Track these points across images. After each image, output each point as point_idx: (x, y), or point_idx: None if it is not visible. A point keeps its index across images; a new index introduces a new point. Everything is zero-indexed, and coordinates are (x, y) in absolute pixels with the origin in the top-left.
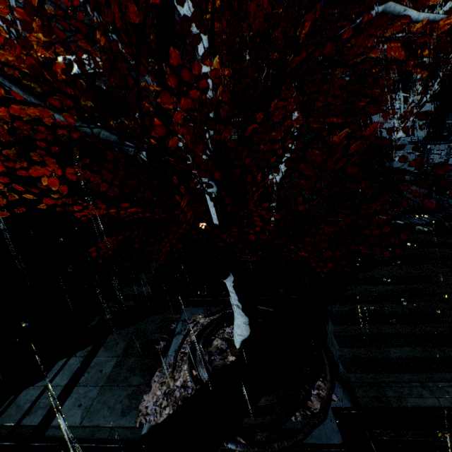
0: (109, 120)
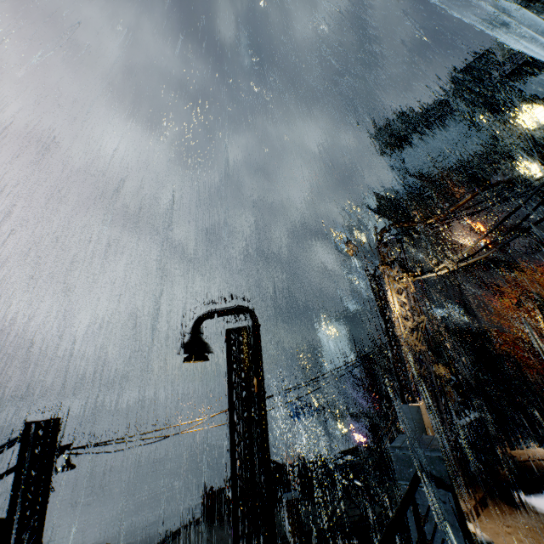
0: (488, 345)
